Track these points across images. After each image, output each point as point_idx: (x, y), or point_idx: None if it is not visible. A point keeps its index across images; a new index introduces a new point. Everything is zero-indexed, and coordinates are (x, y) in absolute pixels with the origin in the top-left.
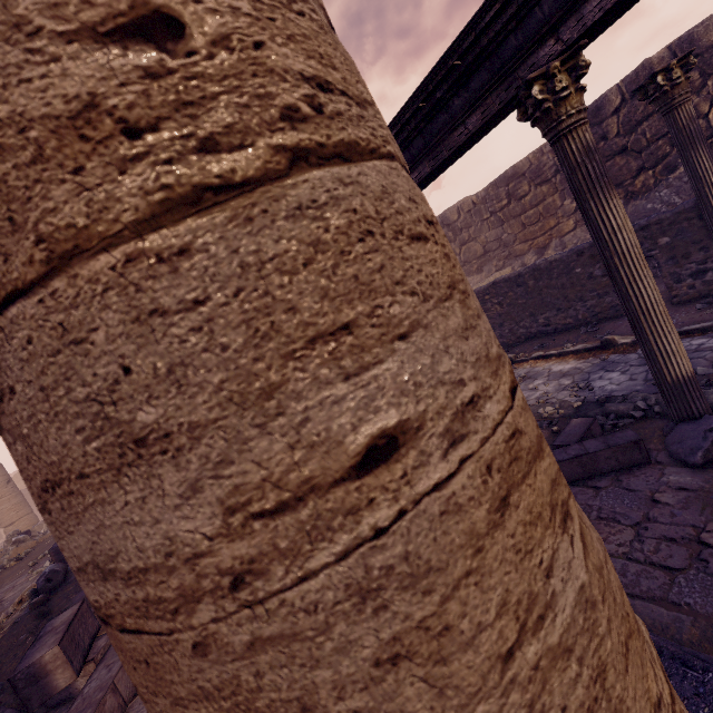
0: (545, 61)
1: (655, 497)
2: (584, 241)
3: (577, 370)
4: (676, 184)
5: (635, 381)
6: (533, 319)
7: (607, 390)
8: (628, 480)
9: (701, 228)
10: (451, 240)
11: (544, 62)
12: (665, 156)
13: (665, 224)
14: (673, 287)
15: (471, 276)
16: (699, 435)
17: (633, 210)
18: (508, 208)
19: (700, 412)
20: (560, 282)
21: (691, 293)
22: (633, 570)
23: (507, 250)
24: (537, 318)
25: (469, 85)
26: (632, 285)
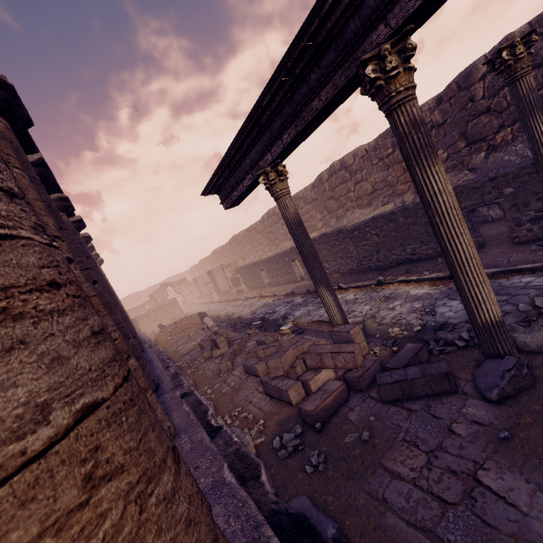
0: (377, 44)
1: (452, 427)
2: (452, 184)
3: (428, 295)
4: None
5: None
6: (402, 248)
7: (446, 316)
8: (436, 407)
9: (539, 182)
10: (348, 179)
11: (376, 45)
12: None
13: (510, 177)
14: (514, 230)
15: (363, 209)
16: (498, 373)
17: (493, 160)
18: (393, 156)
19: (505, 351)
20: (424, 220)
21: (529, 235)
22: (415, 497)
23: (391, 189)
24: (405, 248)
25: (321, 62)
26: (450, 241)
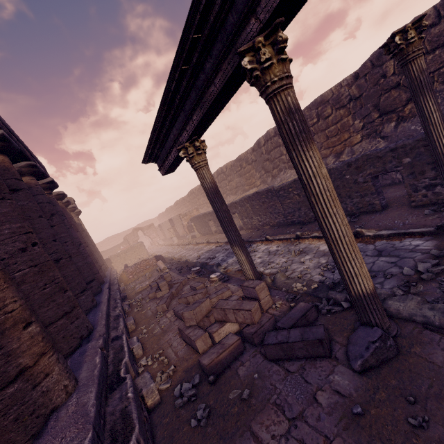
0: (252, 36)
1: (317, 394)
2: (366, 150)
3: None
4: None
5: None
6: None
7: None
8: (309, 370)
9: None
10: (281, 144)
11: (251, 37)
12: None
13: (408, 148)
14: (412, 195)
15: (293, 170)
16: (364, 344)
17: (401, 129)
18: (317, 125)
19: (376, 321)
20: (336, 184)
21: (424, 200)
22: None
23: None
24: None
25: (212, 53)
26: (324, 220)
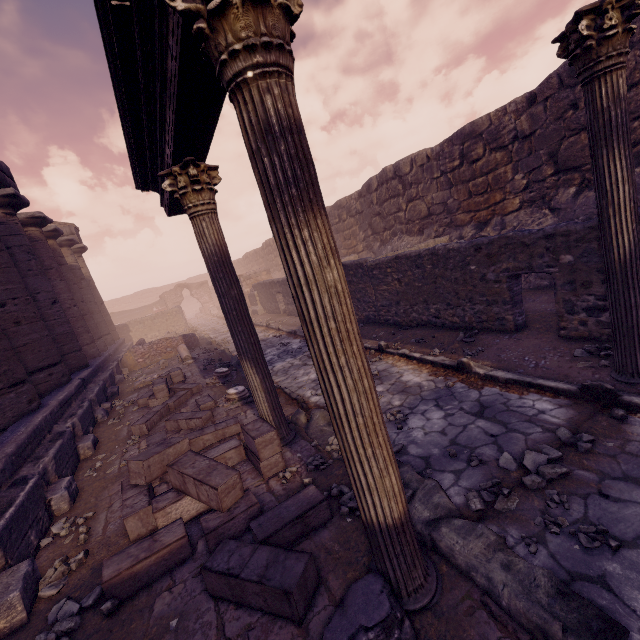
0: None
1: None
2: (523, 225)
3: (418, 389)
4: (639, 181)
5: (443, 437)
6: (425, 306)
7: (411, 437)
8: None
9: None
10: (400, 193)
11: None
12: (638, 142)
13: (573, 238)
14: (564, 317)
15: (412, 237)
16: (350, 629)
17: (583, 201)
18: (459, 171)
19: (396, 574)
20: (454, 275)
21: (581, 330)
22: None
23: (450, 216)
24: (429, 306)
25: None
26: (323, 375)
